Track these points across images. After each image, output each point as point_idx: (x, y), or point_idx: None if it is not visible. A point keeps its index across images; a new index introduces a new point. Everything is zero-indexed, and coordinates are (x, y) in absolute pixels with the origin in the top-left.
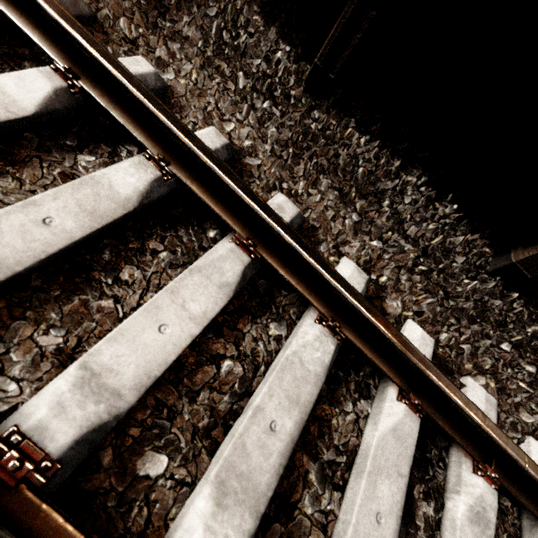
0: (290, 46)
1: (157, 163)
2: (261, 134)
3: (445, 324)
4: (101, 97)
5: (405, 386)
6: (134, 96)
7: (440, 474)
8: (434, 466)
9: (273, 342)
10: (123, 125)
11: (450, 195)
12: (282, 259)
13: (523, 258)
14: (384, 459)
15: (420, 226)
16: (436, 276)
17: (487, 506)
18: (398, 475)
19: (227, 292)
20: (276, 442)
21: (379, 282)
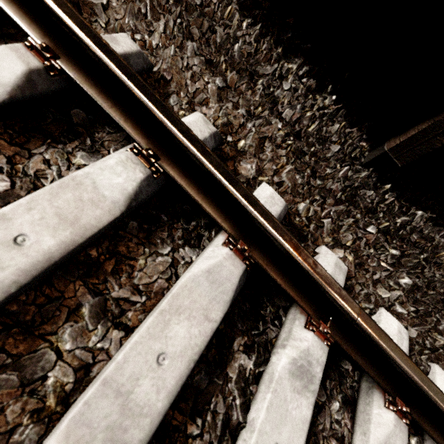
0: None
1: None
2: None
3: (307, 198)
4: None
5: (235, 233)
6: None
7: (274, 331)
8: (267, 323)
9: (75, 170)
10: None
11: (330, 86)
12: (95, 79)
13: (394, 145)
14: (190, 300)
15: (295, 108)
16: (308, 159)
17: (313, 360)
18: (206, 319)
19: None
20: (19, 257)
21: (238, 147)
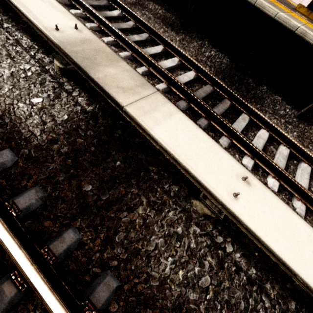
0: (289, 105)
1: (287, 148)
2: (292, 134)
3: None
4: (273, 134)
5: None
6: (285, 135)
7: None
8: None
9: None
10: (278, 140)
11: None
12: None
13: None
14: None
15: None
16: None
17: None
18: None
19: (308, 174)
20: None
21: None
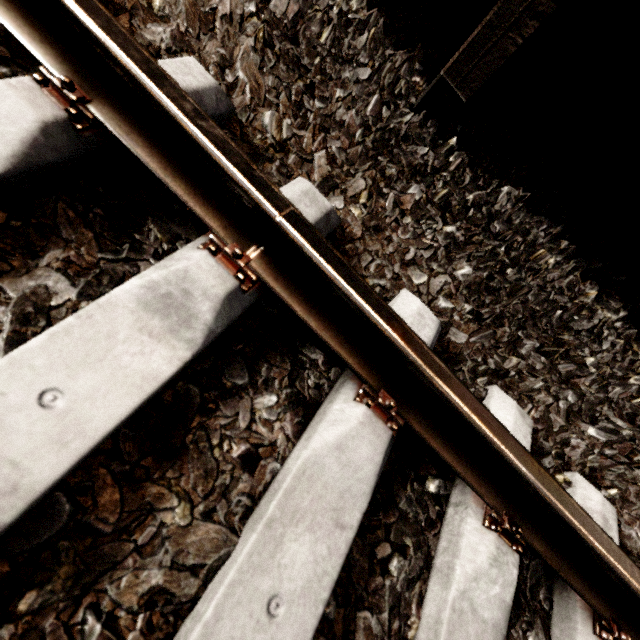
0: None
1: None
2: None
3: (286, 114)
4: None
5: (63, 68)
6: None
7: None
8: (143, 253)
9: None
10: None
11: None
12: None
13: (452, 62)
14: None
15: None
16: (312, 78)
17: (196, 290)
18: None
19: None
20: None
21: (154, 7)
